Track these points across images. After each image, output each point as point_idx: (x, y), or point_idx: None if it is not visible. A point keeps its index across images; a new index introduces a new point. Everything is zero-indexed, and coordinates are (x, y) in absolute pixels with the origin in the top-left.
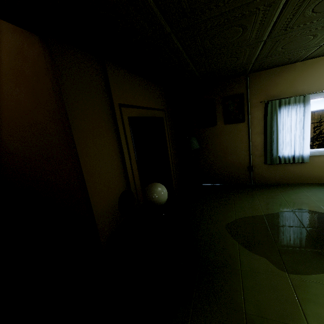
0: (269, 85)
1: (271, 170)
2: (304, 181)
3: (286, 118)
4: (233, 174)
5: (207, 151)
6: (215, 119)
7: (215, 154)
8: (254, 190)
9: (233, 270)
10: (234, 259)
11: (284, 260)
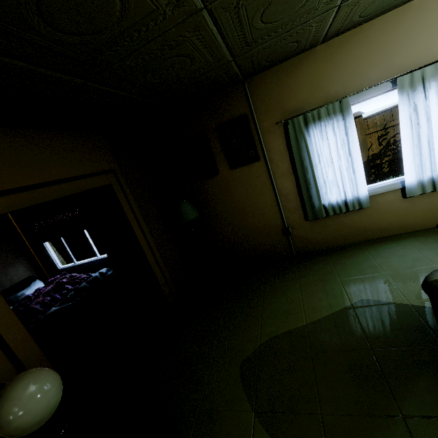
0: (282, 93)
1: (317, 228)
2: (370, 236)
3: (321, 142)
4: (263, 245)
5: (217, 216)
6: (215, 164)
7: (230, 218)
8: (296, 268)
9: None
10: None
11: None
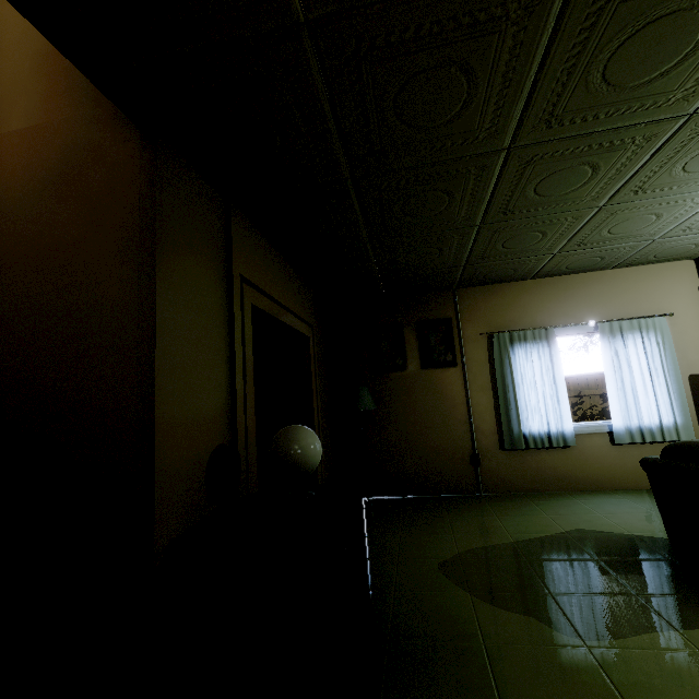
0: (491, 308)
1: (513, 462)
2: (576, 486)
3: (525, 363)
4: (442, 473)
5: (391, 421)
6: (405, 359)
7: (407, 427)
8: (488, 503)
9: (468, 646)
10: (467, 625)
11: (570, 618)
